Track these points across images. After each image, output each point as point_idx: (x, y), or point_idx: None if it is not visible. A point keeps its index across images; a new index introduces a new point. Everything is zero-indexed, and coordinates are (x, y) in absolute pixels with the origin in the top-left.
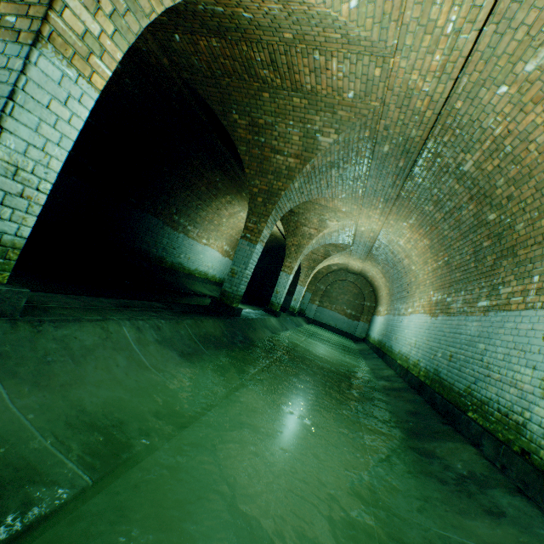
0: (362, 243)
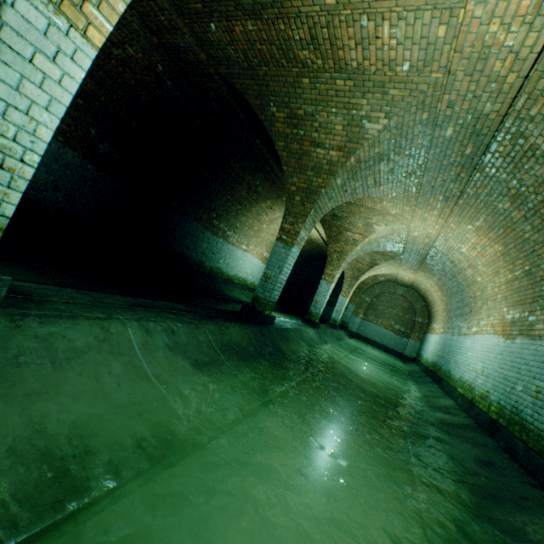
0: (414, 251)
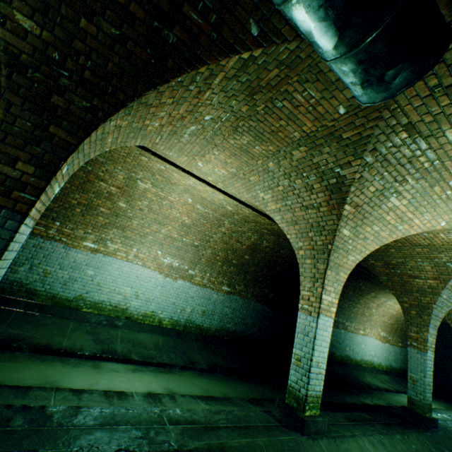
0: None
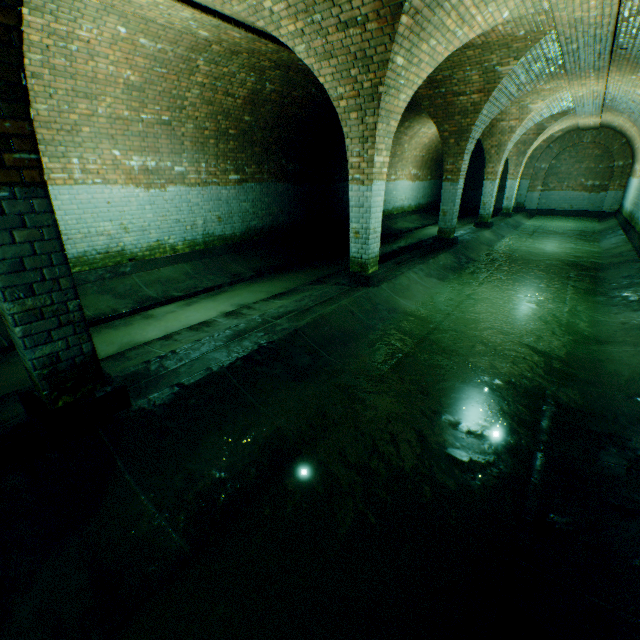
0: (586, 104)
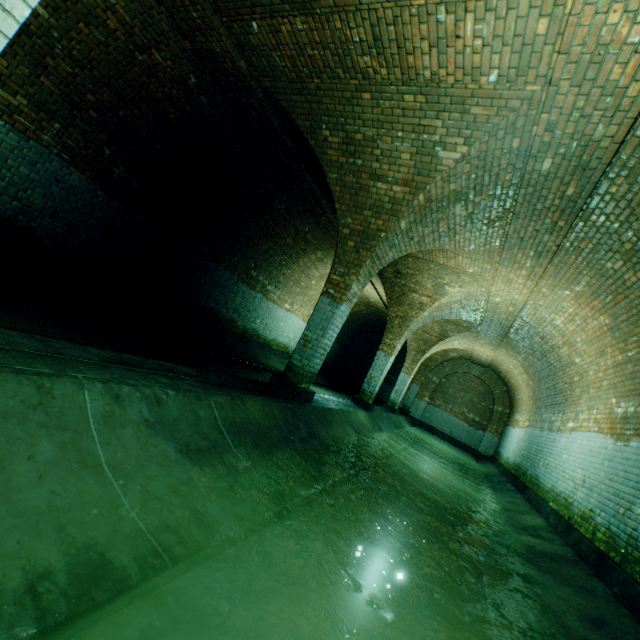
0: (495, 321)
